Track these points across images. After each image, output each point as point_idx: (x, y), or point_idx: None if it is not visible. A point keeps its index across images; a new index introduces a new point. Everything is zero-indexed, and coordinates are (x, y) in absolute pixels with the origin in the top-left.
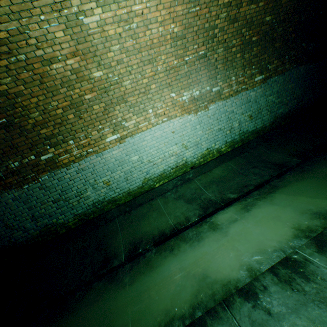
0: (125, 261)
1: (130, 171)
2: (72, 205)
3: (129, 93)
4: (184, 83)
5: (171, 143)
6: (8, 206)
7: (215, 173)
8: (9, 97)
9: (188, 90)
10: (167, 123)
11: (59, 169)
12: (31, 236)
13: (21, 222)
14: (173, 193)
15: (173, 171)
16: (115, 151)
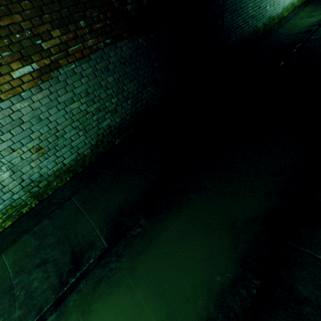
0: (318, 27)
1: None
2: (262, 14)
3: None
4: None
5: None
6: (246, 1)
7: (306, 10)
8: None
9: None
10: None
11: None
12: (249, 34)
13: (248, 19)
14: (295, 18)
15: (290, 7)
16: None
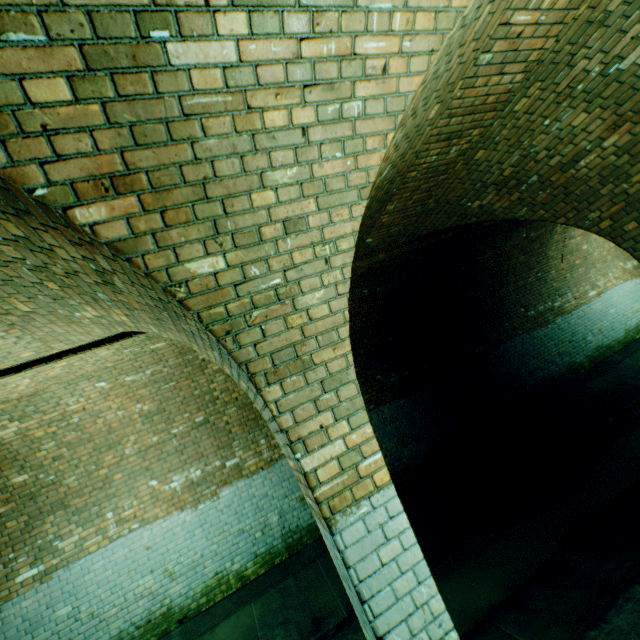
0: None
1: (611, 322)
2: (581, 347)
3: (595, 261)
4: (624, 256)
5: (632, 301)
6: (541, 341)
7: None
8: (547, 259)
9: (628, 261)
10: (623, 285)
11: (565, 315)
12: (561, 372)
13: (552, 357)
14: None
15: None
16: (596, 304)
